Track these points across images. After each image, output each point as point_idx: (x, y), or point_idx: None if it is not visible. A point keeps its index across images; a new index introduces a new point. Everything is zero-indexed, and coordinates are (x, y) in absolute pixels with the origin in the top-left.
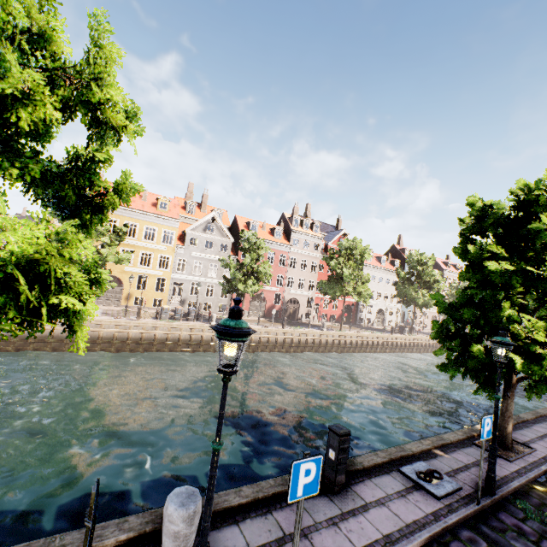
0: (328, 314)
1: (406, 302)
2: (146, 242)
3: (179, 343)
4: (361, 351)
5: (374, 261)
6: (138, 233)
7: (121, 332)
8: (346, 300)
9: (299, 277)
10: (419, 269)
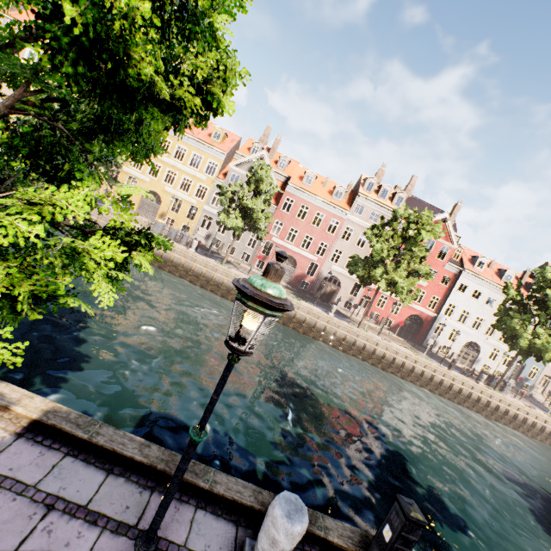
0: (381, 315)
1: (510, 342)
2: (190, 168)
3: None
4: (379, 366)
5: (490, 273)
6: (185, 158)
7: (102, 224)
8: (417, 308)
9: (351, 254)
10: (549, 295)
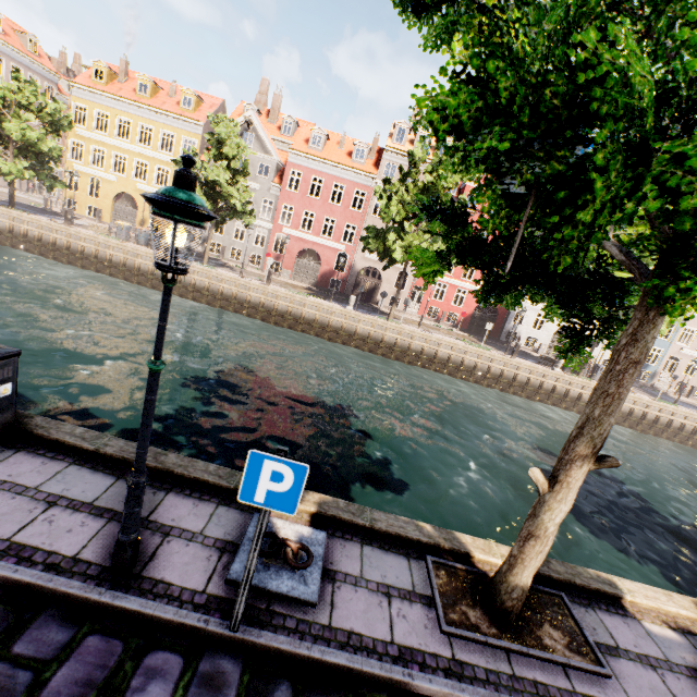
0: (442, 309)
1: None
2: (162, 153)
3: (105, 263)
4: (418, 364)
5: None
6: (153, 140)
7: (46, 235)
8: None
9: None
10: None
